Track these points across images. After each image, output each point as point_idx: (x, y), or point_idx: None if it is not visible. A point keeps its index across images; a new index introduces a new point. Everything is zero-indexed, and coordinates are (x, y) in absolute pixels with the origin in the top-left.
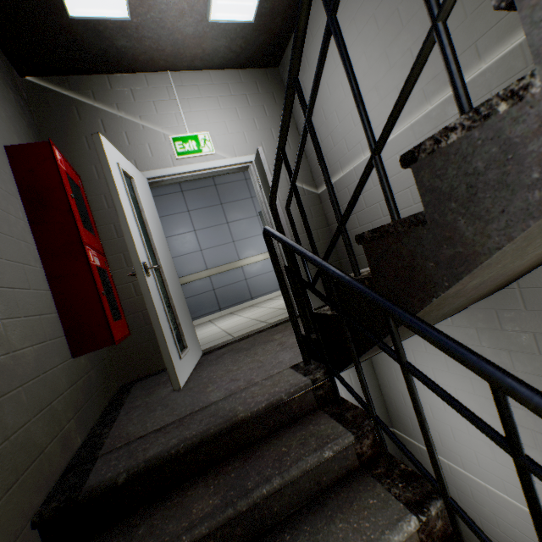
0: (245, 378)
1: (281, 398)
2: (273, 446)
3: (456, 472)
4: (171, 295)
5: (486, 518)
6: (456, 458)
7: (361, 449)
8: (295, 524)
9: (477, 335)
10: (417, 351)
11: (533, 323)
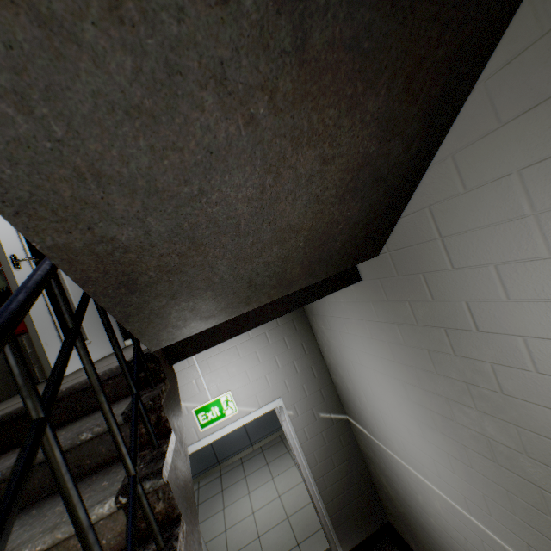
0: (101, 365)
1: (86, 382)
2: (61, 431)
3: (393, 459)
4: (67, 289)
5: (422, 507)
6: (390, 445)
7: (139, 430)
8: (31, 508)
9: (374, 310)
10: (343, 333)
11: (406, 290)
